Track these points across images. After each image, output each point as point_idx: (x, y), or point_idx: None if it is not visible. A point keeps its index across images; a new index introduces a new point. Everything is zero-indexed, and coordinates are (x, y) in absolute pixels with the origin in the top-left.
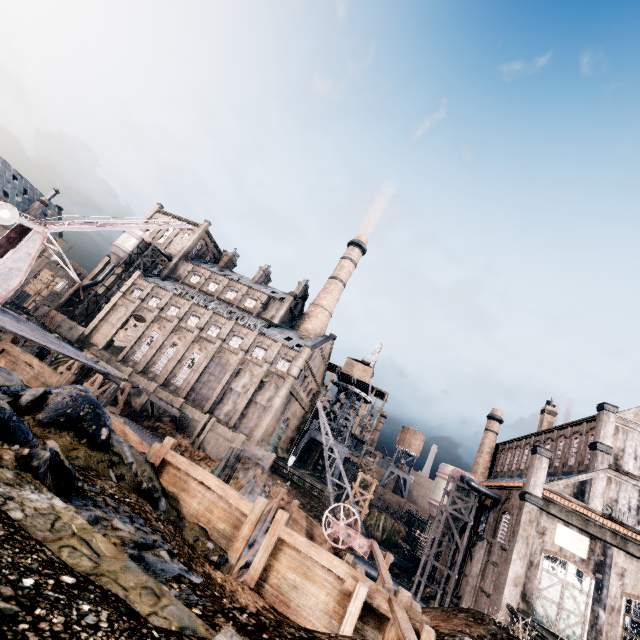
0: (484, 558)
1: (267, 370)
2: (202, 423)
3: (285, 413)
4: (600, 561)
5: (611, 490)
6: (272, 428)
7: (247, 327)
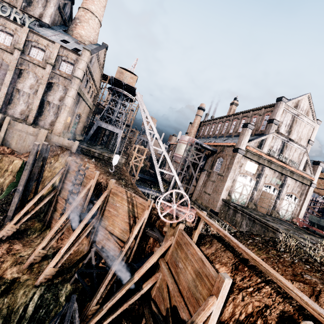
0: (205, 178)
1: (51, 72)
2: None
3: (76, 110)
4: (260, 173)
5: (272, 142)
6: (69, 122)
7: (13, 21)
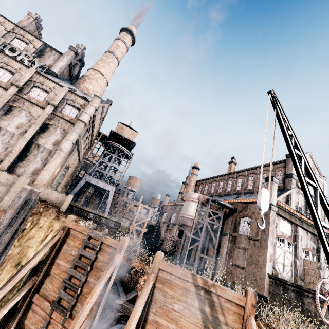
0: (229, 245)
1: (51, 113)
2: None
3: (68, 160)
4: (295, 235)
5: (296, 198)
6: (56, 173)
7: (19, 61)
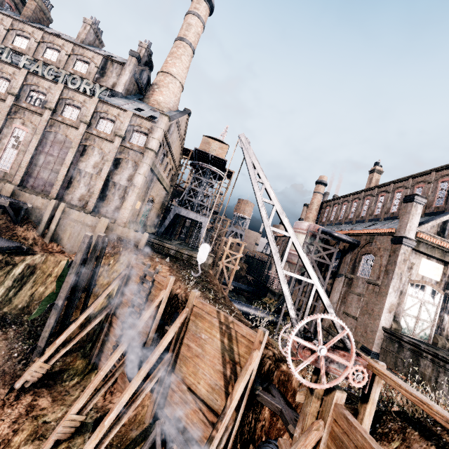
0: (343, 289)
1: (120, 145)
2: (48, 211)
3: (149, 193)
4: None
5: None
6: (138, 208)
7: (82, 92)
